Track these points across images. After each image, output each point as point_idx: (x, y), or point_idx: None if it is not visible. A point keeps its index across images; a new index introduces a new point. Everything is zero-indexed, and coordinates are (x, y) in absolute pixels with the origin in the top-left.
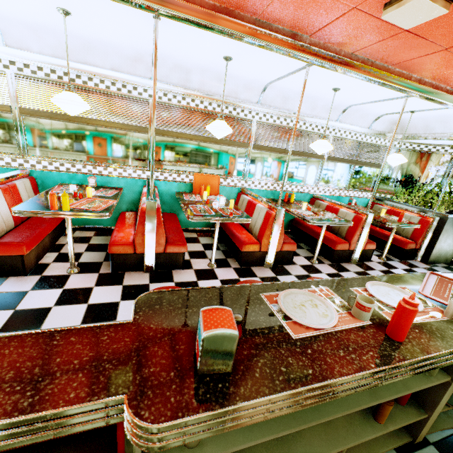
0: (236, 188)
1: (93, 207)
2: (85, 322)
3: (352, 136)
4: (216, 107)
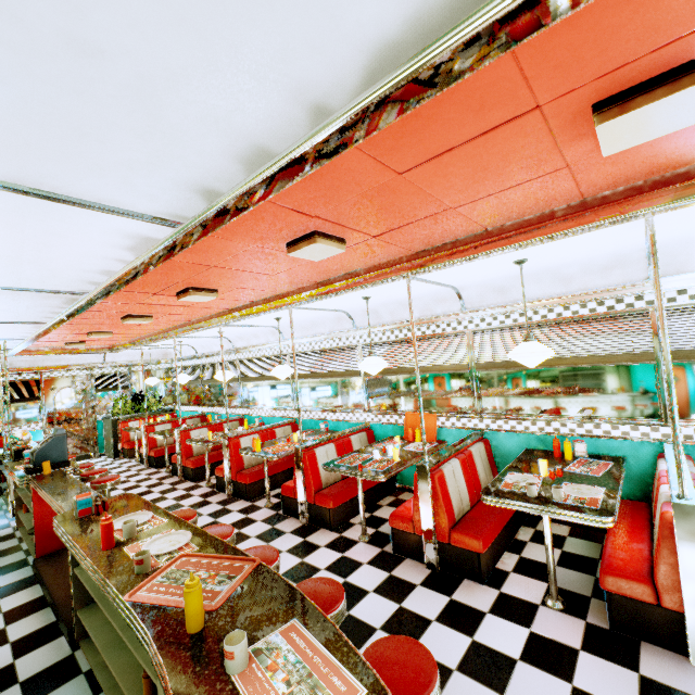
0: (466, 431)
1: (277, 450)
2: None
3: None
4: (417, 331)
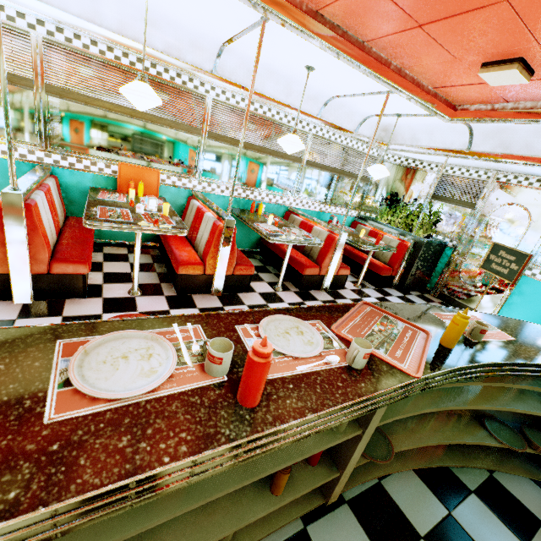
0: (185, 190)
1: None
2: None
3: (337, 138)
4: (150, 66)
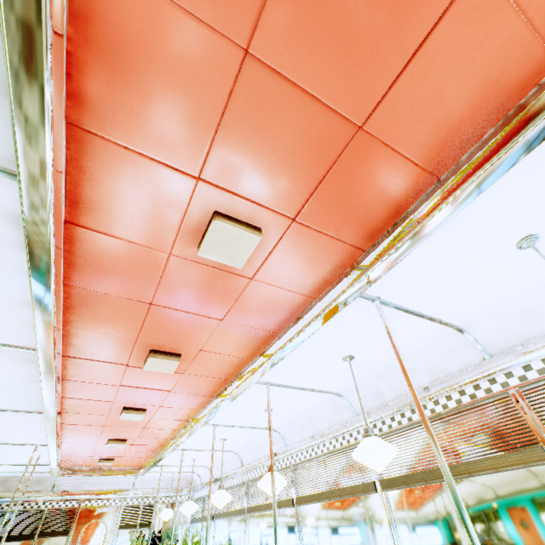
0: None
1: None
2: None
3: None
4: (434, 405)
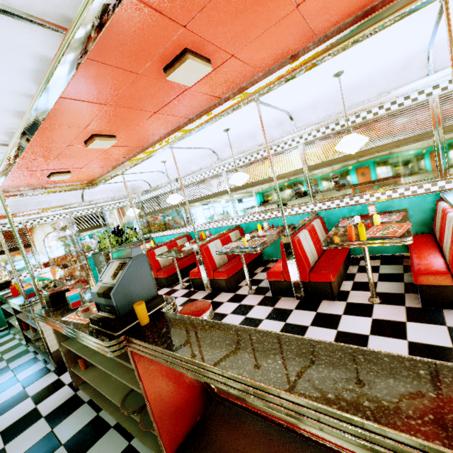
0: None
1: (387, 233)
2: None
3: None
4: None
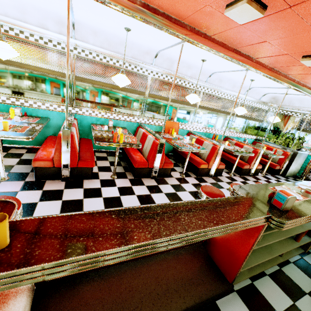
0: (186, 130)
1: (130, 141)
2: (142, 204)
3: (250, 103)
4: (183, 82)
